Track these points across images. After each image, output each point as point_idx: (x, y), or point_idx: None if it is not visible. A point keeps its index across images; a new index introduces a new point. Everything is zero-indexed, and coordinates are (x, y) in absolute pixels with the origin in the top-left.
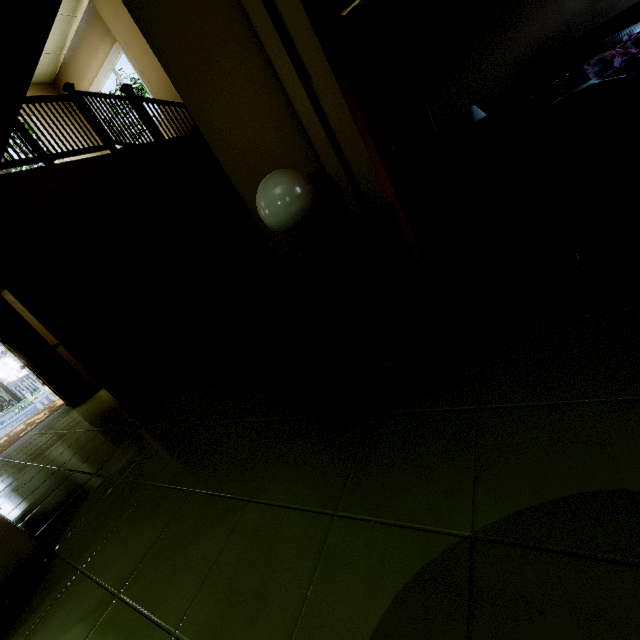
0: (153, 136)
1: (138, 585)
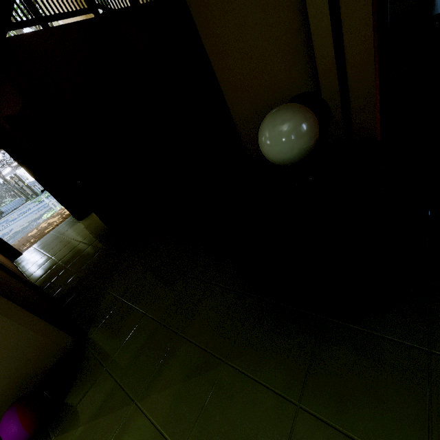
0: (131, 3)
1: (148, 400)
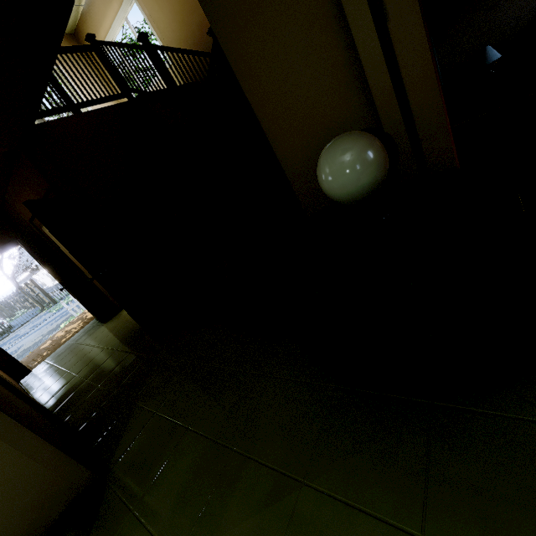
0: (166, 84)
1: None
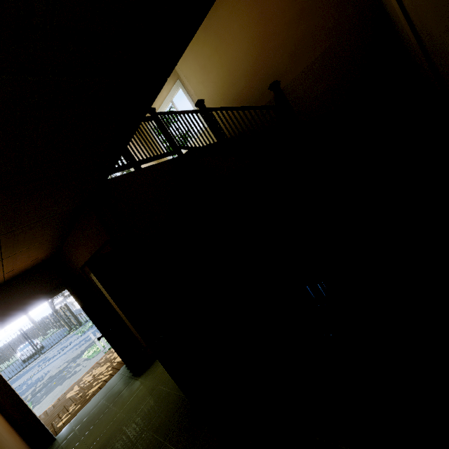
0: (218, 138)
1: None
